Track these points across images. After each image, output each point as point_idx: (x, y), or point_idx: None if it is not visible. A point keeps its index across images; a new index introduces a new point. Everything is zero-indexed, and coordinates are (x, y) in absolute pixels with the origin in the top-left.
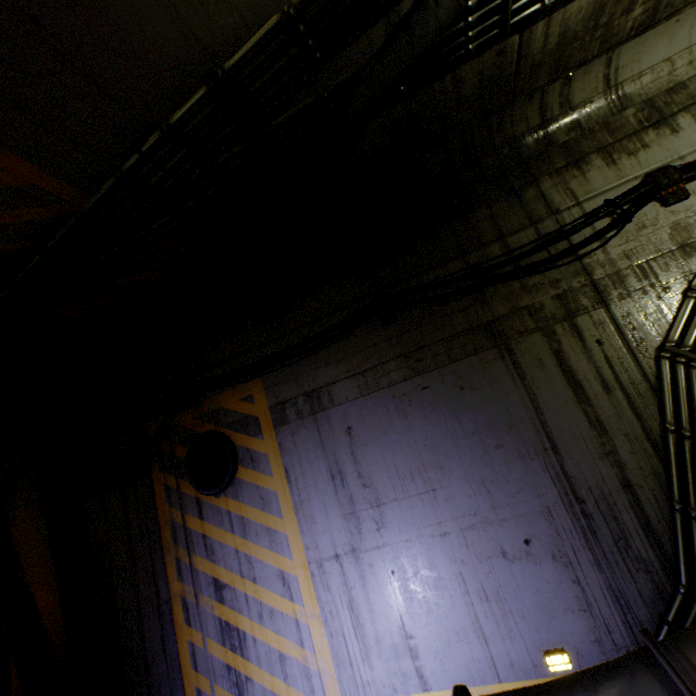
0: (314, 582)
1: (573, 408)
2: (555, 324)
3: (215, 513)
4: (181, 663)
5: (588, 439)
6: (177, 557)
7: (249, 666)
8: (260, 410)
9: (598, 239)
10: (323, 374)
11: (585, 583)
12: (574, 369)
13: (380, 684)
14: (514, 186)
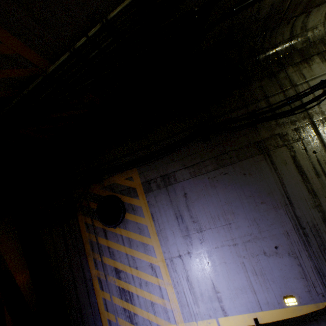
0: (168, 268)
1: (300, 184)
2: (292, 143)
3: (114, 236)
4: (99, 308)
5: (307, 199)
6: (94, 258)
7: (135, 308)
8: (136, 184)
9: (316, 100)
10: (170, 166)
11: (304, 266)
12: (302, 165)
13: (202, 314)
14: (273, 71)
